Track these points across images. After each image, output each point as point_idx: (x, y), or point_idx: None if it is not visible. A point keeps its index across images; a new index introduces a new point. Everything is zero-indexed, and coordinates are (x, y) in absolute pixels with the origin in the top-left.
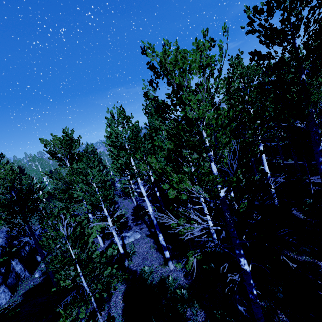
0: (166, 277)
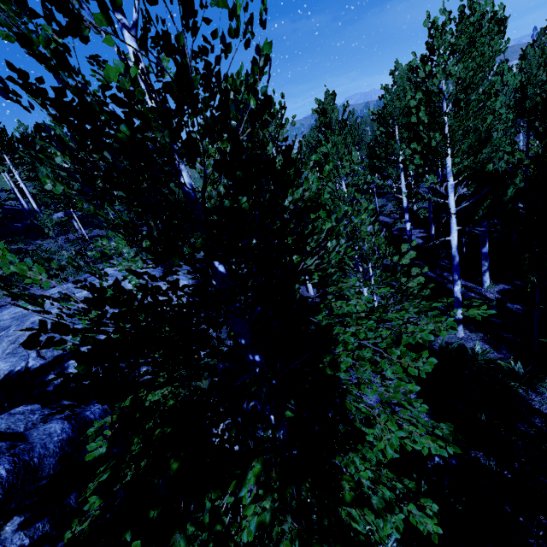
0: (457, 345)
